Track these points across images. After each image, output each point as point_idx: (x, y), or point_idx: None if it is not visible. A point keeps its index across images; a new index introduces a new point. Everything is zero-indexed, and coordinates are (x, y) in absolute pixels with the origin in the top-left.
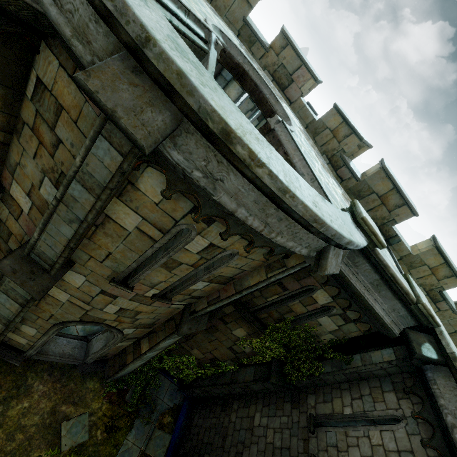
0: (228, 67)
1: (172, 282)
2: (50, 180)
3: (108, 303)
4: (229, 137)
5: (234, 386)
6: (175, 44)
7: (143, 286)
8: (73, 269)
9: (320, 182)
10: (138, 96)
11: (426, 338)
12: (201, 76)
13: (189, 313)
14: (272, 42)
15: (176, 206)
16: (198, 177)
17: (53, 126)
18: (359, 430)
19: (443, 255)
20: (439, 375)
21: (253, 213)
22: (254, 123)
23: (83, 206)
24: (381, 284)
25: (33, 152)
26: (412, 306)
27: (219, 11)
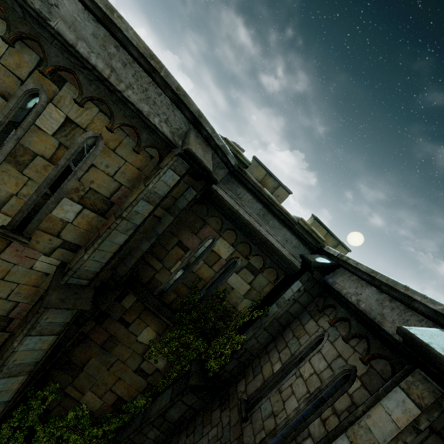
0: None
1: (27, 197)
2: None
3: None
4: None
5: (146, 429)
6: None
7: None
8: None
9: None
10: None
11: (319, 256)
12: None
13: (62, 277)
14: None
15: (21, 60)
16: None
17: None
18: (291, 375)
19: (323, 225)
20: (337, 276)
21: (95, 52)
22: None
23: None
24: (266, 213)
25: None
26: (296, 227)
27: None
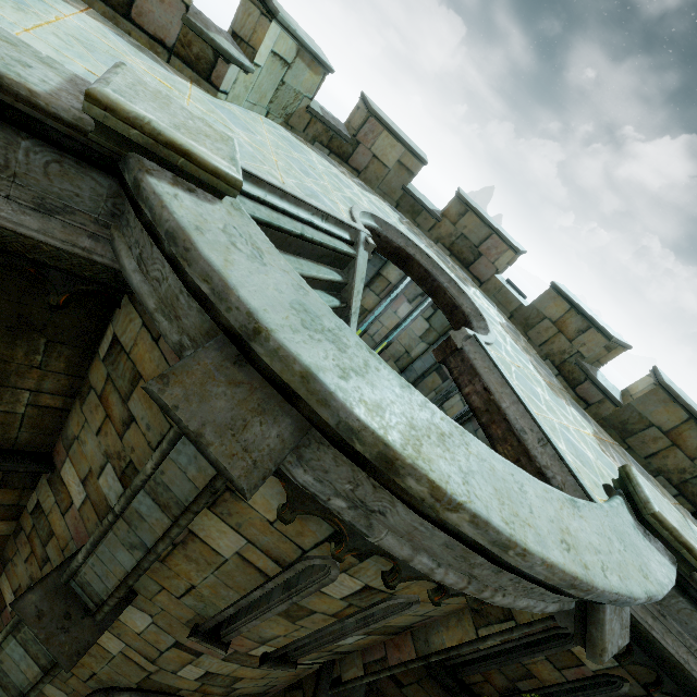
0: (384, 253)
1: (297, 636)
2: (114, 468)
3: (187, 662)
4: (392, 465)
5: None
6: (301, 314)
7: (247, 641)
8: (133, 603)
9: (558, 445)
10: (240, 401)
11: None
12: (341, 356)
13: (330, 682)
14: (445, 209)
15: (304, 527)
16: (340, 507)
17: (126, 398)
18: None
19: None
20: None
21: (443, 562)
22: (427, 312)
23: (152, 527)
24: None
25: (97, 426)
26: None
27: (370, 184)
